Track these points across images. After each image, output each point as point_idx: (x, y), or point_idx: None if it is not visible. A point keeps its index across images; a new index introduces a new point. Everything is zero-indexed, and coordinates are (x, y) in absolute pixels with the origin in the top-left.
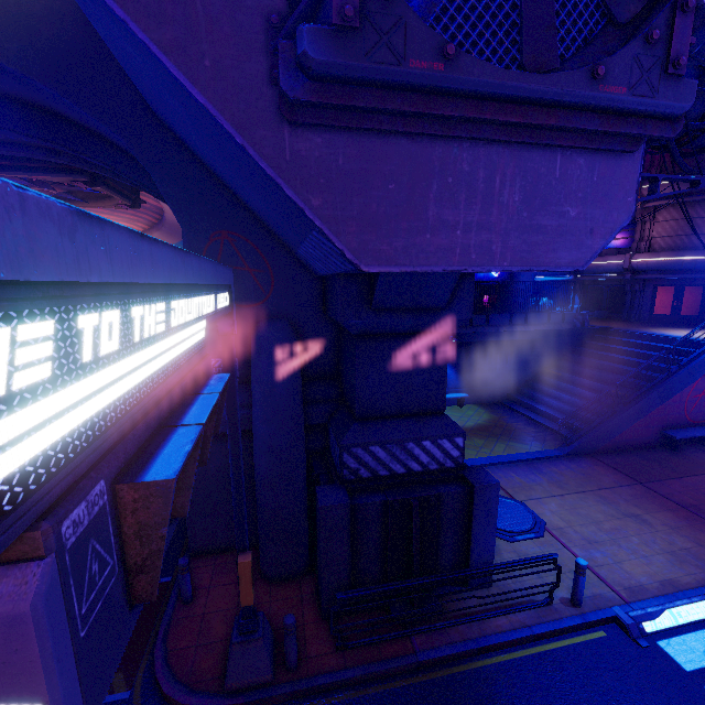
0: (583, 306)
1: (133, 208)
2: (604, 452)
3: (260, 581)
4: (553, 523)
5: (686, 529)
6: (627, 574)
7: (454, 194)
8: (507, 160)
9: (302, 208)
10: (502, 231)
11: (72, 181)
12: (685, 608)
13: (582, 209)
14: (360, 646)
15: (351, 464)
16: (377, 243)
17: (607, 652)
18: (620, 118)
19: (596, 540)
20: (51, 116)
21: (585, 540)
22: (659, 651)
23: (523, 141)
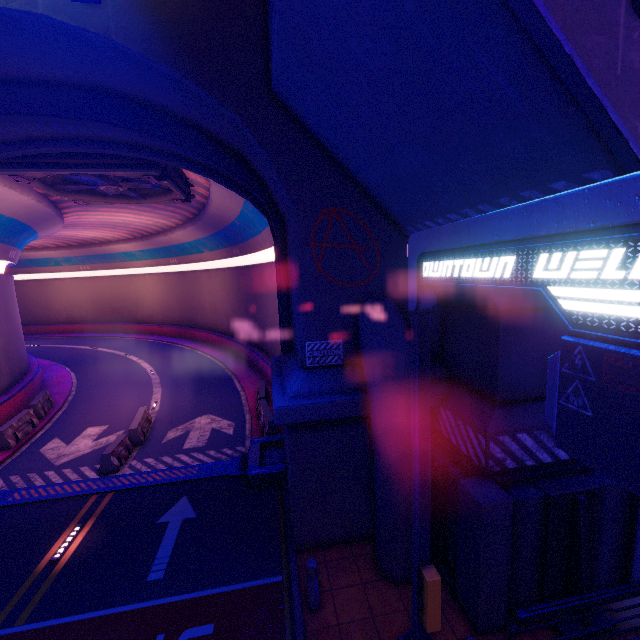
0: None
1: (185, 202)
2: None
3: (383, 582)
4: None
5: None
6: None
7: None
8: None
9: (626, 139)
10: None
11: (145, 175)
12: None
13: None
14: None
15: (497, 454)
16: None
17: None
18: None
19: None
20: (146, 108)
21: None
22: None
23: None
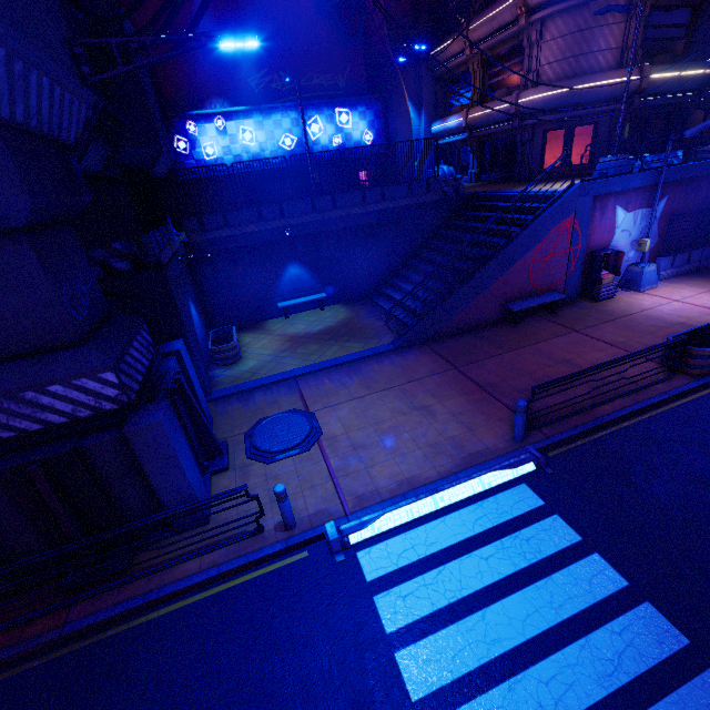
0: (481, 170)
1: None
2: (442, 337)
3: None
4: (330, 433)
5: (468, 413)
6: (370, 479)
7: None
8: None
9: None
10: None
11: None
12: (407, 508)
13: None
14: (3, 630)
15: None
16: None
17: (295, 576)
18: None
19: (364, 444)
20: None
21: (352, 446)
22: (352, 564)
23: None
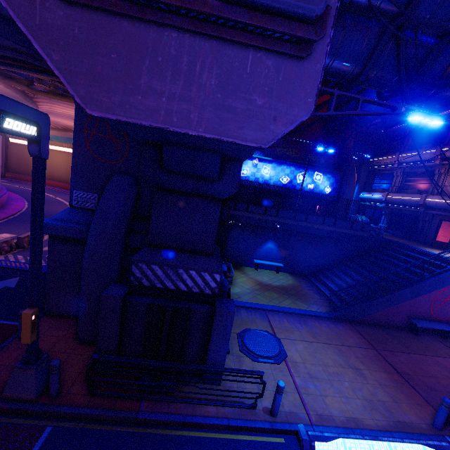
0: (388, 226)
1: None
2: (361, 323)
3: (74, 339)
4: (292, 358)
5: (391, 388)
6: (325, 405)
7: (162, 70)
8: (207, 52)
9: (46, 60)
10: (200, 105)
11: (51, 80)
12: (356, 441)
13: (267, 100)
14: (105, 396)
15: (137, 274)
16: (100, 95)
17: None
18: (267, 16)
19: (317, 376)
20: None
21: (309, 374)
22: None
23: (207, 33)
